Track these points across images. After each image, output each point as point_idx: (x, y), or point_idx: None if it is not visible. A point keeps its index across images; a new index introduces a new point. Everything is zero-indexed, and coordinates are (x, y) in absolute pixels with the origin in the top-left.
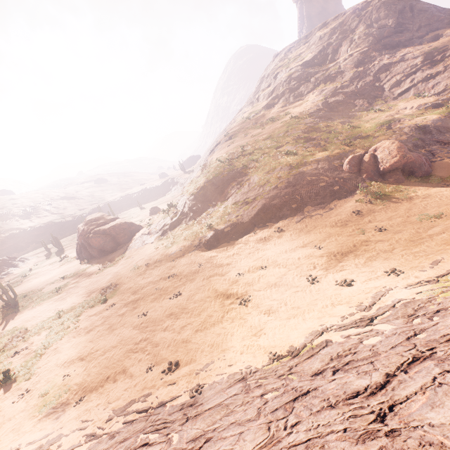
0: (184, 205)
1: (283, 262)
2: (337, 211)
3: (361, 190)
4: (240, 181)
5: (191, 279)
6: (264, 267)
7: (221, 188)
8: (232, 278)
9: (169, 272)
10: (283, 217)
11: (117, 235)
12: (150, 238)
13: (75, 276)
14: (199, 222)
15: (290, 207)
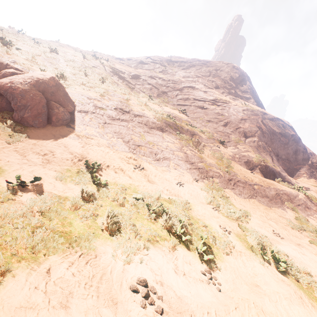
0: None
1: None
2: None
3: None
4: None
5: None
6: None
7: None
8: None
9: None
10: None
11: None
12: None
13: None
14: None
15: None
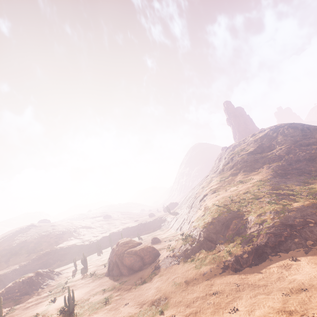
0: (199, 235)
1: None
2: None
3: None
4: (240, 219)
5: (238, 296)
6: (305, 289)
7: (226, 224)
8: (279, 297)
9: (211, 289)
10: (290, 248)
11: (144, 256)
12: (175, 259)
13: (115, 289)
14: (218, 248)
15: (293, 241)
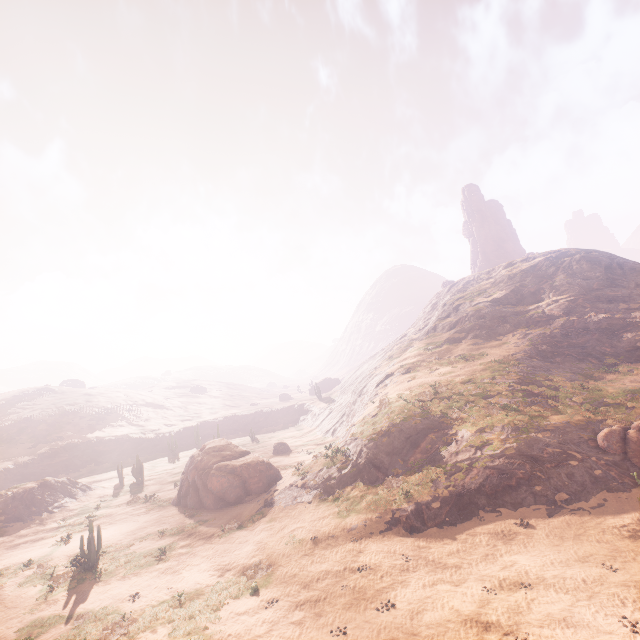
0: (359, 453)
1: (559, 582)
2: (613, 509)
3: (639, 484)
4: (442, 433)
5: (401, 580)
6: (528, 585)
7: (414, 439)
8: (476, 593)
9: (356, 560)
10: (523, 502)
11: (250, 479)
12: (305, 493)
13: (182, 534)
14: (388, 484)
15: (531, 489)
